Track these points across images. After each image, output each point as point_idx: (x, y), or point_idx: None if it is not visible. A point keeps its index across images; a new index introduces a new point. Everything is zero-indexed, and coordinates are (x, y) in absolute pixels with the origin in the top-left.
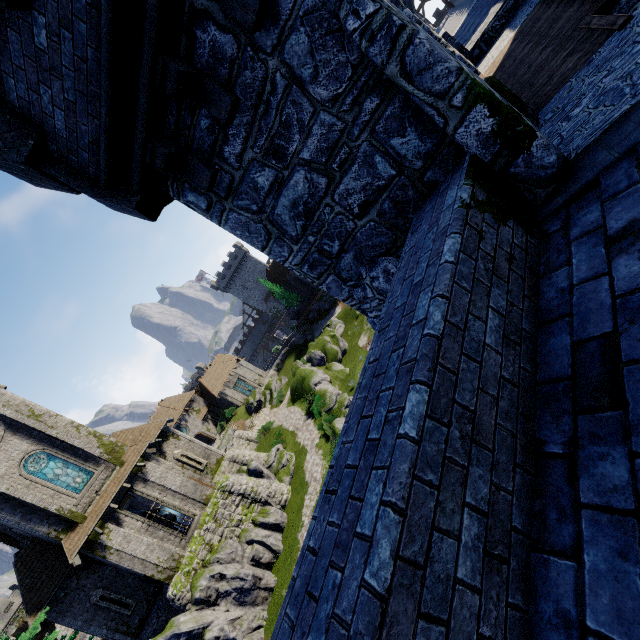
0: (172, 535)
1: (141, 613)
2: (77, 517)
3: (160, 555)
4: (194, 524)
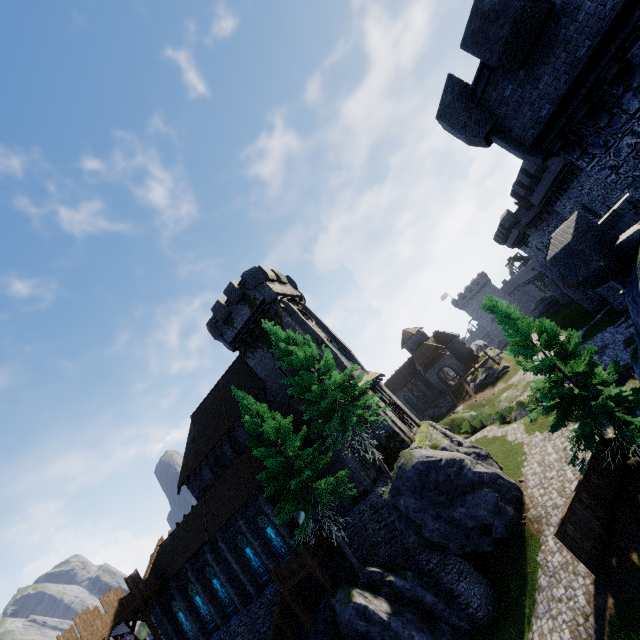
0: (403, 424)
1: (373, 474)
2: (354, 375)
3: (401, 425)
4: (415, 429)
